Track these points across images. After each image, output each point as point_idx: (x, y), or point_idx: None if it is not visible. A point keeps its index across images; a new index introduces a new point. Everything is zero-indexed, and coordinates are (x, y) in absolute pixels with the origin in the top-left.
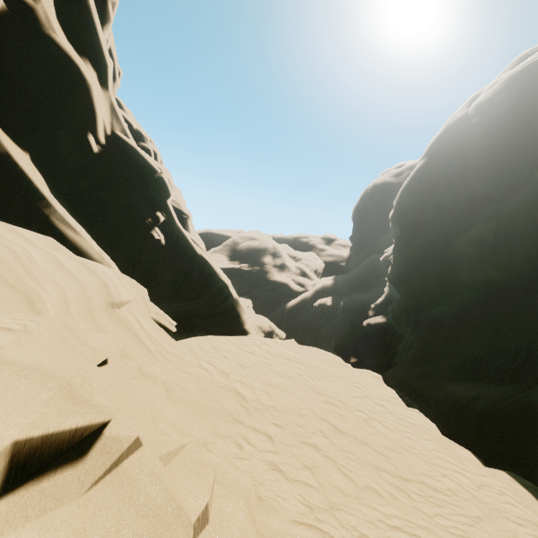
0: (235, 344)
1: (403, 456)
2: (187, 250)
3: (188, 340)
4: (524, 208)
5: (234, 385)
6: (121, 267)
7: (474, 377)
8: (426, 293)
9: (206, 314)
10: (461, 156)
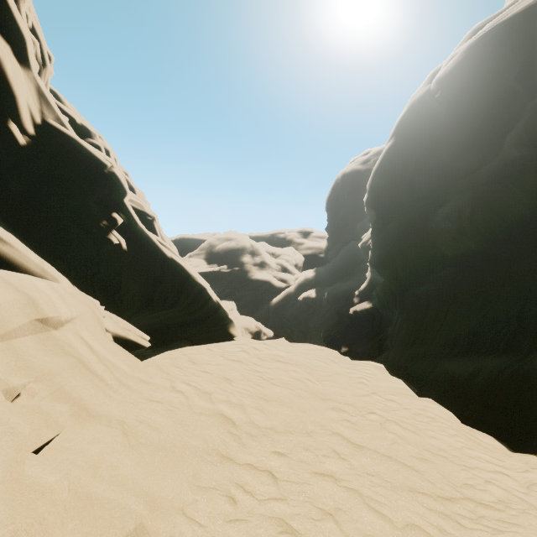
0: (218, 352)
1: (435, 464)
2: (154, 254)
3: (161, 355)
4: (497, 176)
5: (218, 408)
6: (75, 280)
7: (469, 352)
8: (409, 273)
9: (185, 322)
10: (429, 132)
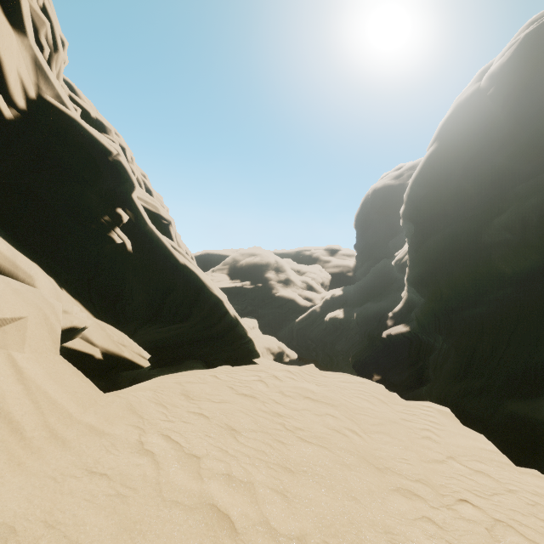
0: (226, 382)
1: None
2: (165, 259)
3: (151, 382)
4: None
5: (208, 490)
6: (68, 284)
7: None
8: (456, 293)
9: (199, 339)
10: (479, 134)
